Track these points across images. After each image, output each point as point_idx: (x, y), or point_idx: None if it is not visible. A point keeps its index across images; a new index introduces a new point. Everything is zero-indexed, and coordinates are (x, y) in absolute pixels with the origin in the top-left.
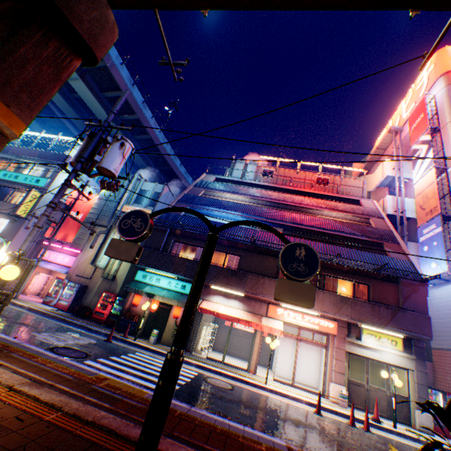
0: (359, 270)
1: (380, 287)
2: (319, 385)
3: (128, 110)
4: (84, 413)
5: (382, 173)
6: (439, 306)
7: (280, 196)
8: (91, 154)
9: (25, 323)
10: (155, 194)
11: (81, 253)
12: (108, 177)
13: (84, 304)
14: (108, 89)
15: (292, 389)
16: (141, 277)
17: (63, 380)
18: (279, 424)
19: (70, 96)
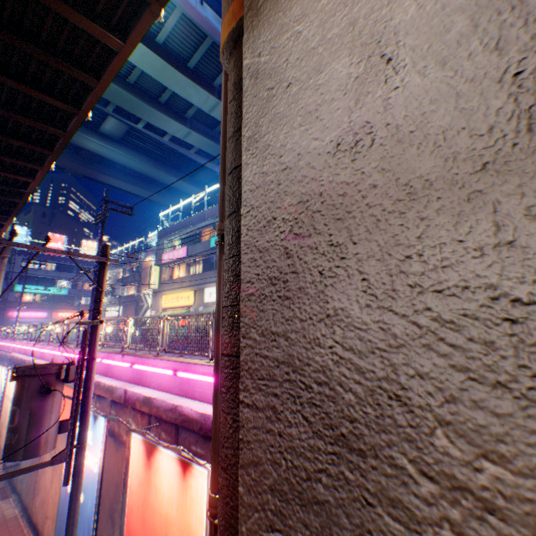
0: None
1: None
2: None
3: None
4: None
5: None
6: None
7: None
8: None
9: None
10: None
11: None
12: None
13: None
14: None
15: None
16: None
17: None
18: None
19: (214, 135)
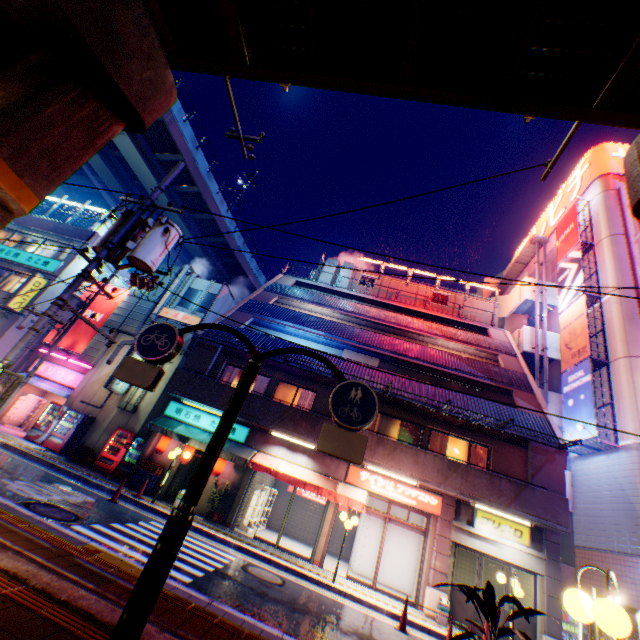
0: (476, 426)
1: (505, 451)
2: (413, 590)
3: (187, 179)
4: (56, 589)
5: (520, 295)
6: (586, 485)
7: (381, 313)
8: (124, 239)
9: None
10: (209, 296)
11: (93, 369)
12: (143, 270)
13: (86, 445)
14: (163, 150)
15: (372, 592)
16: (174, 412)
17: (35, 547)
18: (338, 638)
19: (110, 154)
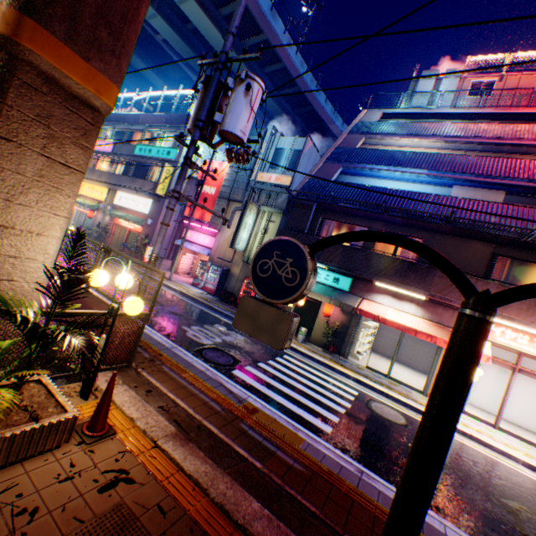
0: None
1: None
2: None
3: (252, 29)
4: (231, 505)
5: None
6: None
7: (506, 130)
8: (210, 113)
9: (177, 314)
10: (294, 154)
11: (219, 234)
12: (234, 144)
13: (227, 289)
14: (225, 2)
15: (496, 433)
16: None
17: (210, 414)
18: (491, 512)
19: (184, 30)
